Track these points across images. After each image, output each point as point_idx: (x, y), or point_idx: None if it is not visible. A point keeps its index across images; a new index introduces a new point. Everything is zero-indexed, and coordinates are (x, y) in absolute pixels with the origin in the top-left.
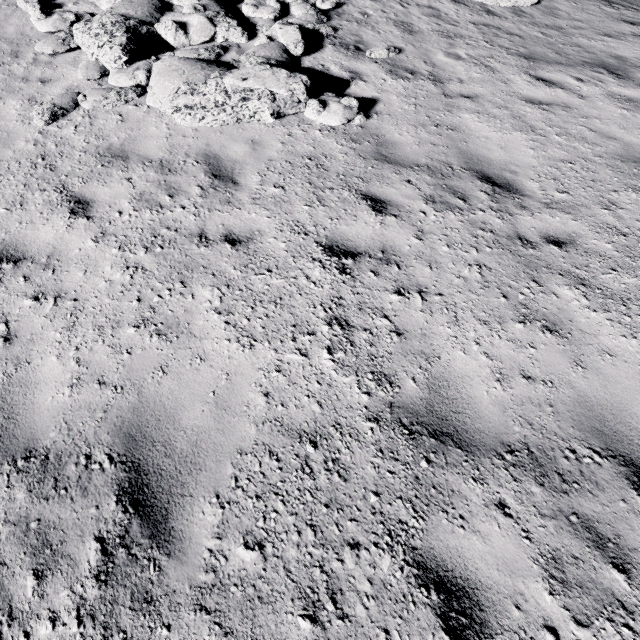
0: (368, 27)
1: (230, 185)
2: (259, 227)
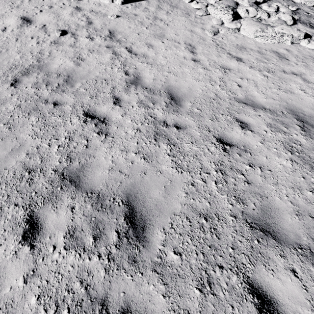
0: (311, 18)
1: (286, 60)
2: (302, 72)
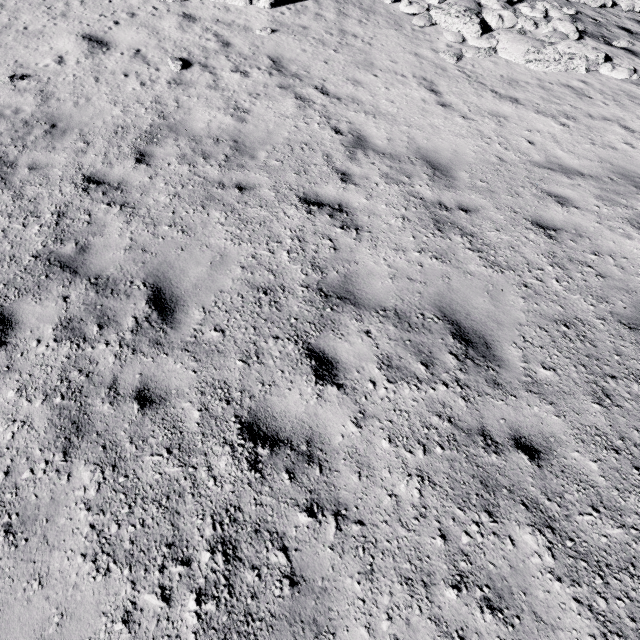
0: (603, 28)
1: (588, 98)
2: (619, 116)
